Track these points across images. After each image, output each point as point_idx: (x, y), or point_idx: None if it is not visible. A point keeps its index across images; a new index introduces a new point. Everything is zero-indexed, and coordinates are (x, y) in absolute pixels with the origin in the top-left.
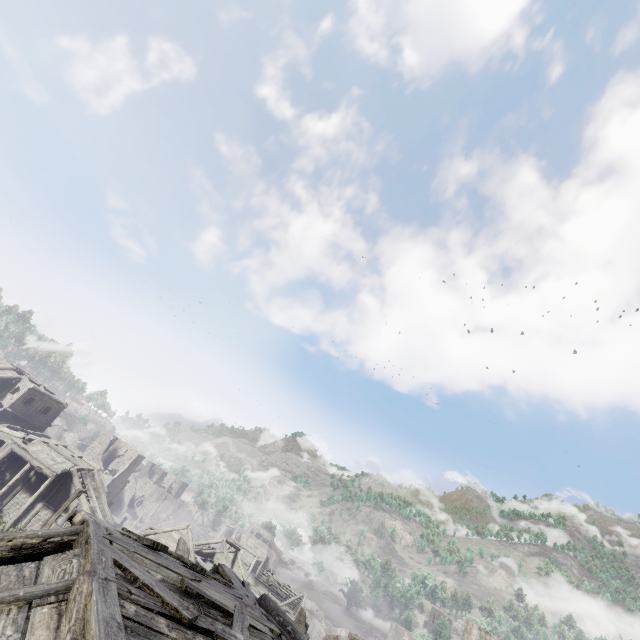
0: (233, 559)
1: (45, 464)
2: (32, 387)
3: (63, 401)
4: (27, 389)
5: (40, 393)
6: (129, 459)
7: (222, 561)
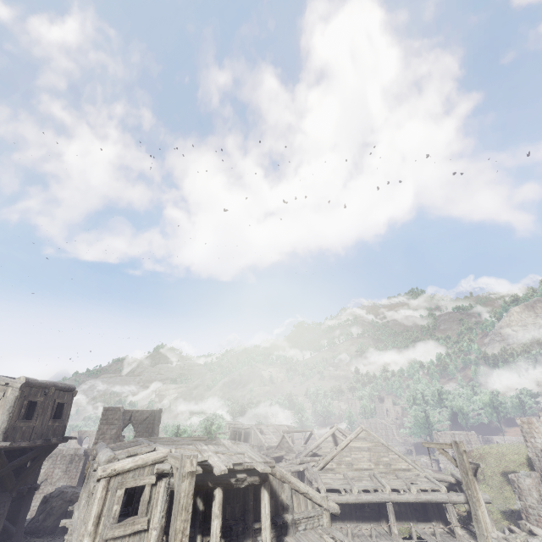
0: (334, 440)
1: (245, 468)
2: (23, 382)
3: (71, 385)
4: (16, 390)
5: (39, 387)
6: (141, 423)
7: (325, 449)
